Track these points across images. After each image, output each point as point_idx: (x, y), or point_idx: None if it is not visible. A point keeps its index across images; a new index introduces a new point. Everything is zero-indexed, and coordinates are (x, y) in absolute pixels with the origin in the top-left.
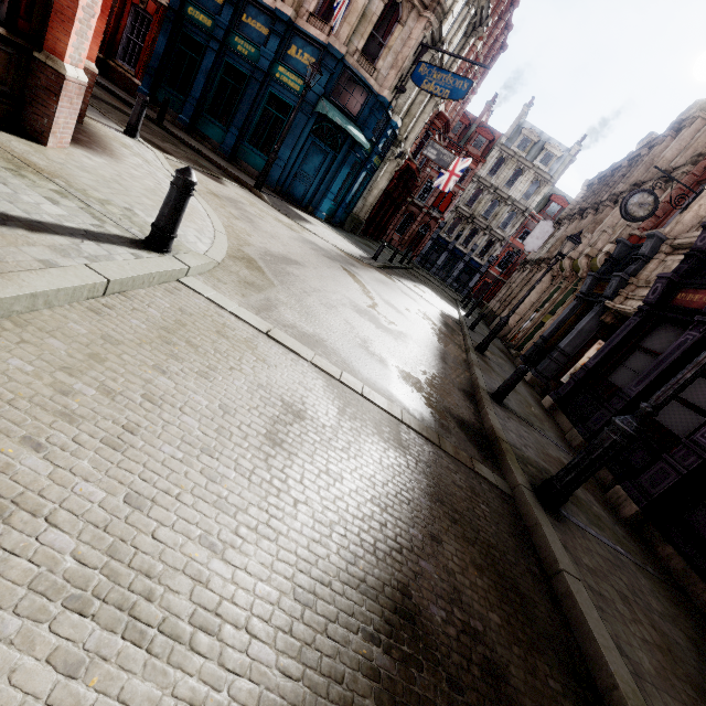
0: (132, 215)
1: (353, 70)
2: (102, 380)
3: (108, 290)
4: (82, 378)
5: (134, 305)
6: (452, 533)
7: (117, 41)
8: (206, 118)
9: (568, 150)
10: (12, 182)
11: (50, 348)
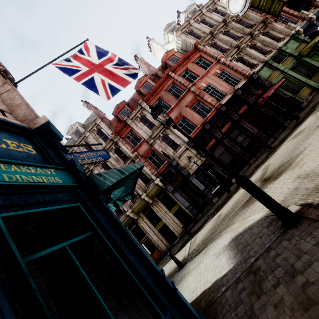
0: None
1: None
2: None
3: None
4: None
5: None
6: None
7: None
8: None
9: None
10: None
11: None
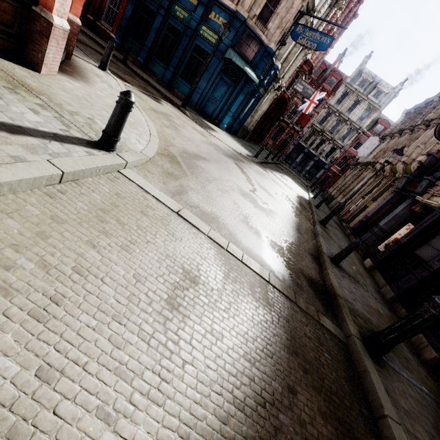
0: (92, 123)
1: (251, 29)
2: (42, 254)
3: (63, 179)
4: (25, 254)
5: (81, 190)
6: (304, 383)
7: (102, 9)
8: (154, 60)
9: (393, 88)
10: (7, 97)
11: (5, 227)
